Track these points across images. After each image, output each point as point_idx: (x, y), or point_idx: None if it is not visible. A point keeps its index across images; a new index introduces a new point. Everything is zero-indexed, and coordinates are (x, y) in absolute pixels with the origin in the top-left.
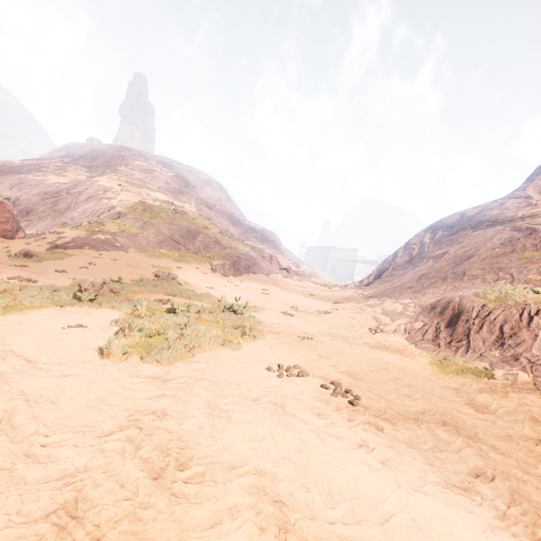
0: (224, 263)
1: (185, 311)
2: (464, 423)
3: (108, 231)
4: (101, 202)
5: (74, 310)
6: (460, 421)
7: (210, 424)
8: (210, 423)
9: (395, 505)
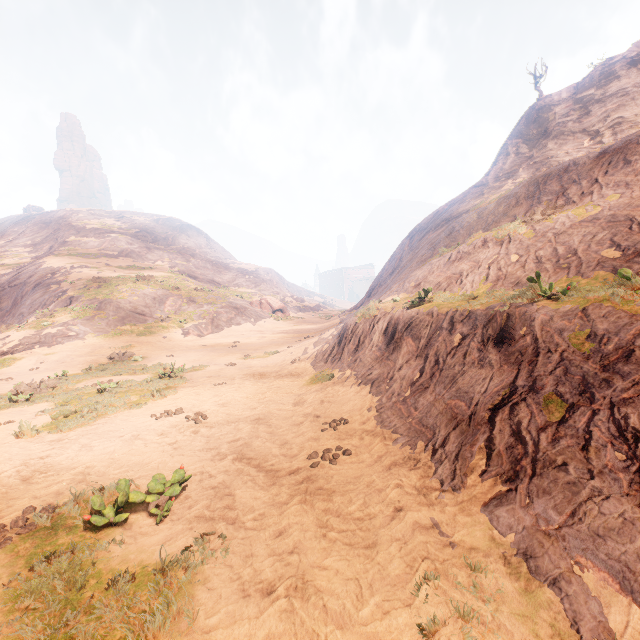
0: (199, 323)
1: (117, 388)
2: (271, 416)
3: (59, 322)
4: (50, 289)
5: (9, 412)
6: (271, 415)
7: (75, 455)
8: (76, 454)
9: (157, 463)
